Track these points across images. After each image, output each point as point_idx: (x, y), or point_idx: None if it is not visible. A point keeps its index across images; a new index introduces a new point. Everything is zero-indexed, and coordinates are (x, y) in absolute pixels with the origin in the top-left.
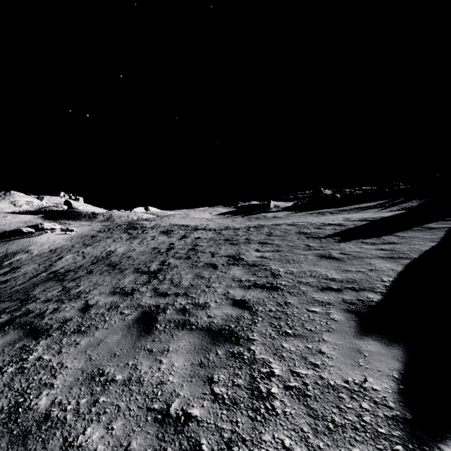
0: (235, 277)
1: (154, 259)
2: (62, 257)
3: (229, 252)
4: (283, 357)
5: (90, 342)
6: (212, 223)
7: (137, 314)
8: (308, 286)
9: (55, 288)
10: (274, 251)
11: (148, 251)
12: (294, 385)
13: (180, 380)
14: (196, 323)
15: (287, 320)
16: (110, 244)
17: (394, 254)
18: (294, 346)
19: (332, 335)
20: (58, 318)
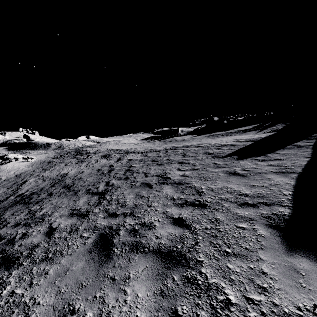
0: (168, 195)
1: (100, 180)
2: (26, 181)
3: (157, 172)
4: (233, 281)
5: (58, 271)
6: (138, 146)
7: (95, 237)
8: (228, 202)
9: (22, 211)
10: (192, 170)
11: (94, 173)
12: (254, 315)
13: (147, 315)
14: (148, 245)
15: (223, 238)
16: (63, 168)
17: (283, 169)
18: (238, 267)
19: (266, 253)
20: (27, 244)
